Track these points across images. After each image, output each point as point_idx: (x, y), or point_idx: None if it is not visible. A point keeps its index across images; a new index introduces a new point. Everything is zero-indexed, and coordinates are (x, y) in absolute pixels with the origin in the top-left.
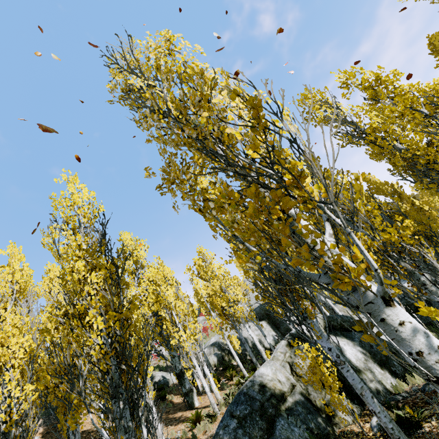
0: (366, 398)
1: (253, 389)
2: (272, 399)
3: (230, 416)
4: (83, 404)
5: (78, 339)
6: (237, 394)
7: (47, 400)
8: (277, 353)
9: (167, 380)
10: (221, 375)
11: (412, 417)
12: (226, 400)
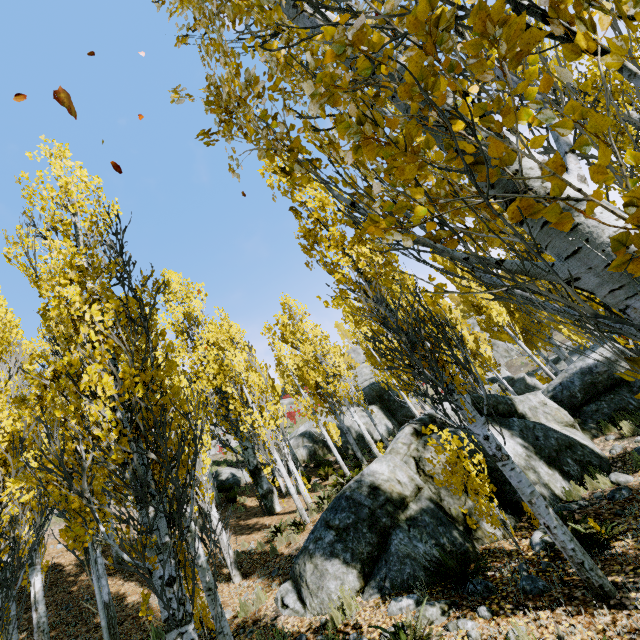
0: (537, 508)
1: (360, 492)
2: (388, 506)
3: (325, 527)
4: (88, 510)
5: (79, 414)
6: (336, 498)
7: (49, 503)
8: (397, 445)
9: (237, 478)
10: (312, 473)
11: (596, 533)
12: (319, 504)
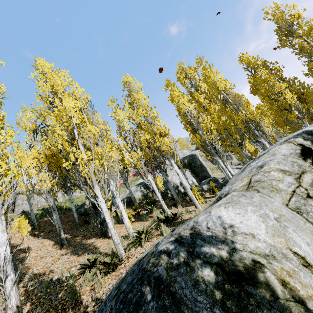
0: None
1: (193, 277)
2: None
3: None
4: None
5: None
6: (138, 272)
7: None
8: (269, 174)
9: None
10: (143, 207)
11: None
12: (138, 237)
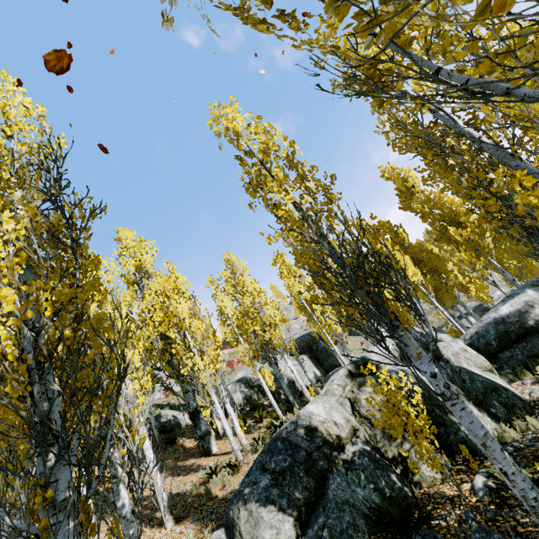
0: (492, 452)
1: (296, 433)
2: (324, 448)
3: (260, 470)
4: None
5: None
6: (272, 440)
7: None
8: (333, 386)
9: (178, 420)
10: (247, 416)
11: None
12: (254, 446)
